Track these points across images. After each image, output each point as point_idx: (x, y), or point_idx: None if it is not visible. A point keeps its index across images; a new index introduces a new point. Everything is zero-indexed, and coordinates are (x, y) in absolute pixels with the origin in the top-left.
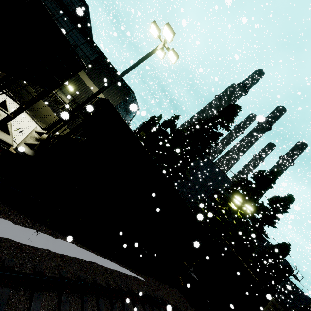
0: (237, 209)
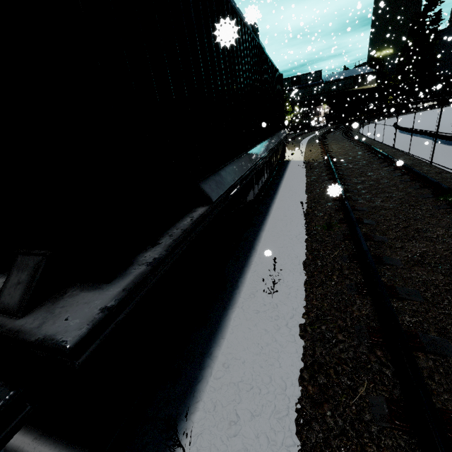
0: None
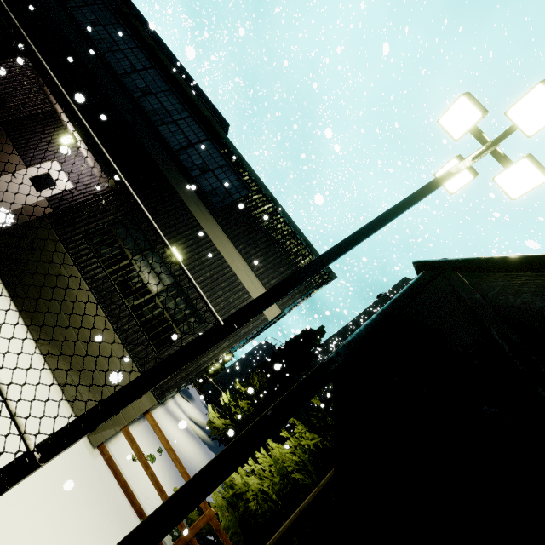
0: None
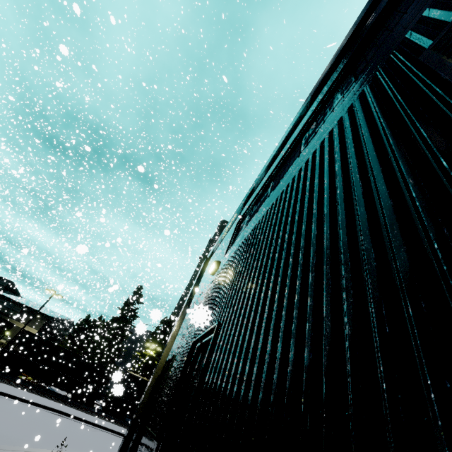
0: (150, 351)
